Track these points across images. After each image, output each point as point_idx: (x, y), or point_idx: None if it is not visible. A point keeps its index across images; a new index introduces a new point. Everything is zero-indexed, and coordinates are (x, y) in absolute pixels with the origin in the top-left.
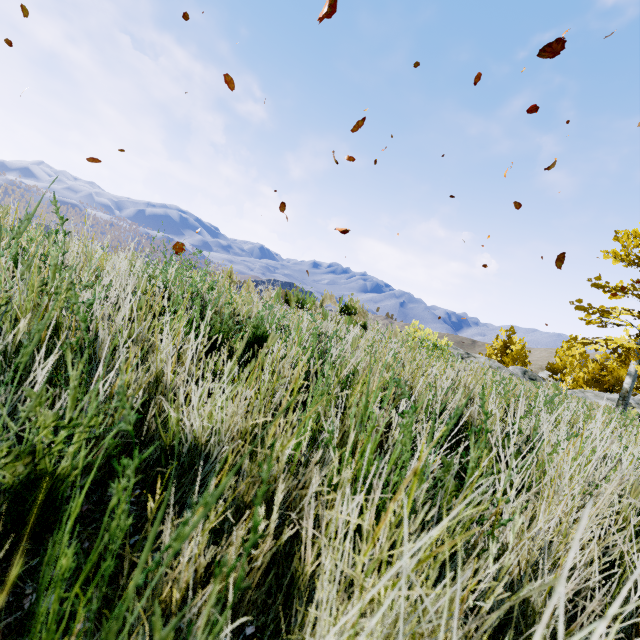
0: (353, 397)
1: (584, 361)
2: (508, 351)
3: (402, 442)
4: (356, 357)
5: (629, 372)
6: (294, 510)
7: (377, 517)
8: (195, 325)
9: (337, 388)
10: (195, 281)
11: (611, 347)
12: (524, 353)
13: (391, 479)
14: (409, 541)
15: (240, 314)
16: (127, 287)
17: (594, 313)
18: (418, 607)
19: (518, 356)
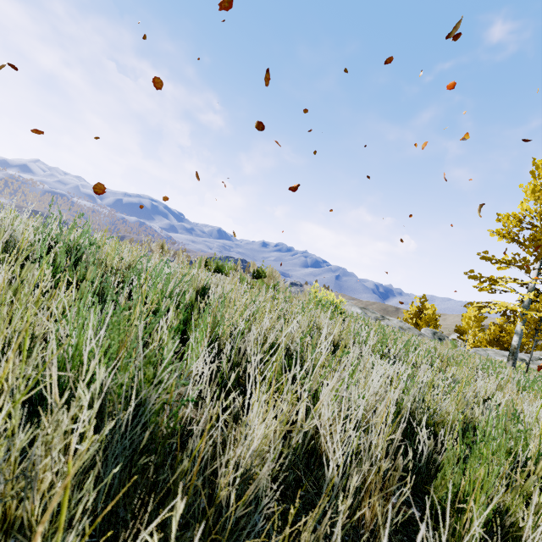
0: (134, 316)
1: (478, 322)
2: (422, 315)
3: (111, 337)
4: (189, 295)
5: (516, 331)
6: (2, 391)
7: (89, 402)
8: (37, 264)
9: (176, 322)
10: (77, 237)
11: (500, 310)
12: (435, 317)
13: (66, 359)
14: (103, 419)
15: (103, 262)
16: (2, 238)
17: (485, 281)
18: (2, 447)
19: (430, 320)
